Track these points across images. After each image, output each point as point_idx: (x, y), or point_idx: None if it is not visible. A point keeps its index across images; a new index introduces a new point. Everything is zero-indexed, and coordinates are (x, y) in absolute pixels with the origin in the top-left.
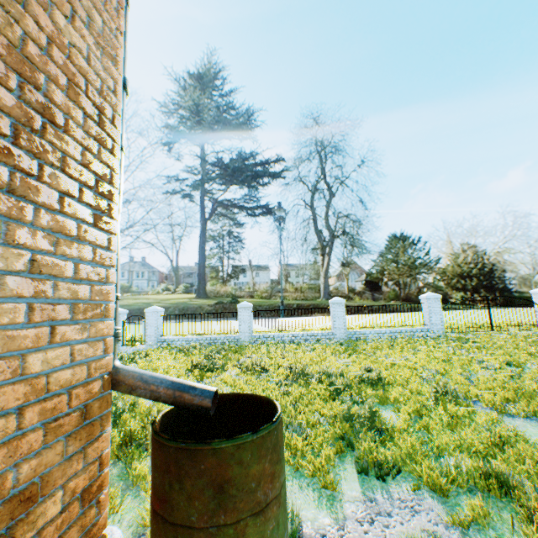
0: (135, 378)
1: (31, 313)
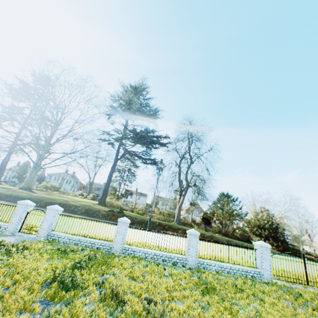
0: None
1: None
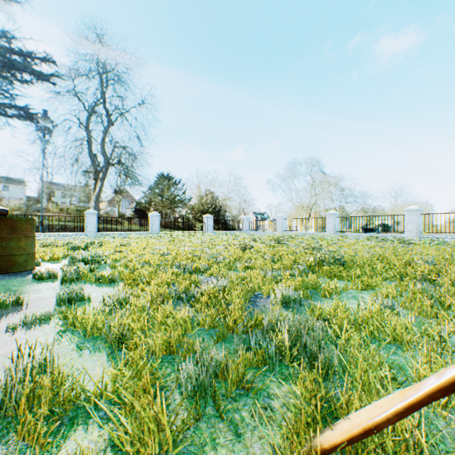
0: None
1: None
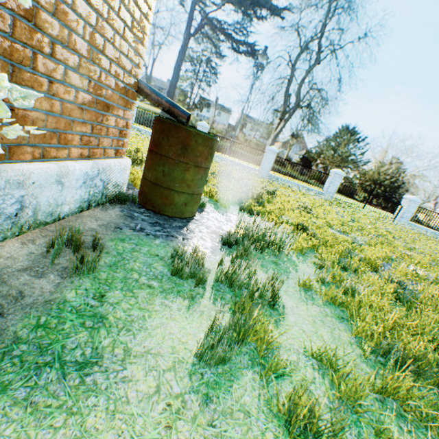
0: (151, 90)
1: (120, 10)
